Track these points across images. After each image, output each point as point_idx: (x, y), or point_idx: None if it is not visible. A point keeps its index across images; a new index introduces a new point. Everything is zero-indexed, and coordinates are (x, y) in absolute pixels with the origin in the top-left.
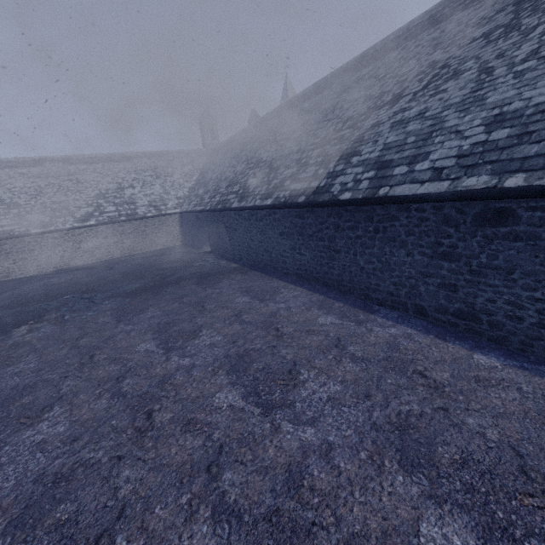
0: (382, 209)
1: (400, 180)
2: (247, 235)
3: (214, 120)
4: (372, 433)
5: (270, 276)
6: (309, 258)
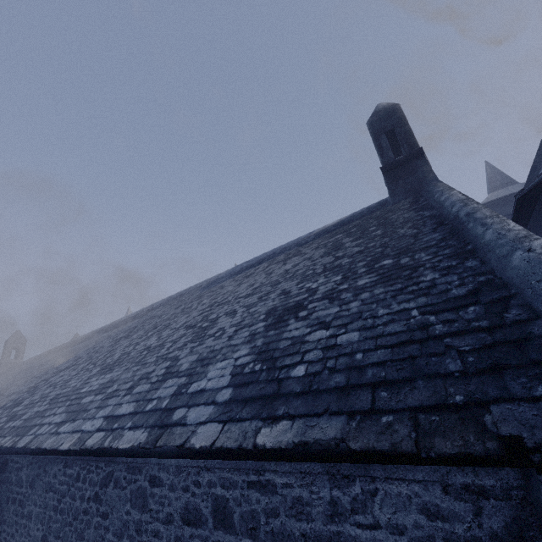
0: None
1: None
2: None
3: (24, 340)
4: None
5: None
6: None
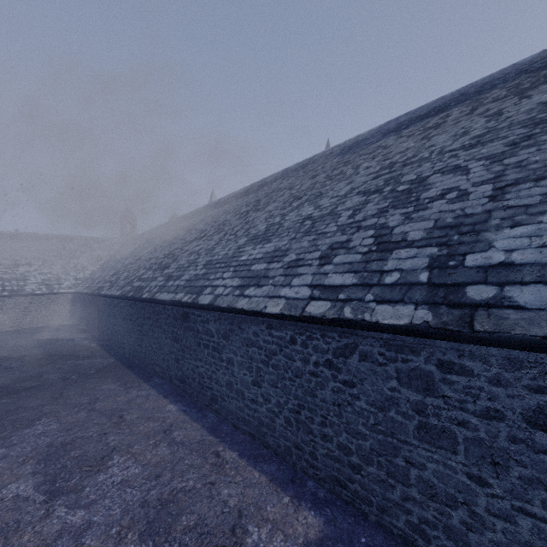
0: (158, 306)
1: (166, 290)
2: (108, 318)
3: (135, 217)
4: (43, 448)
5: (110, 354)
6: (134, 339)
